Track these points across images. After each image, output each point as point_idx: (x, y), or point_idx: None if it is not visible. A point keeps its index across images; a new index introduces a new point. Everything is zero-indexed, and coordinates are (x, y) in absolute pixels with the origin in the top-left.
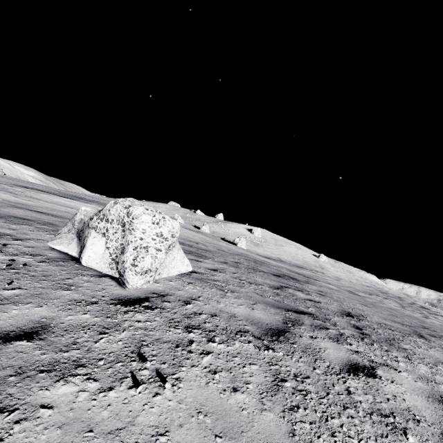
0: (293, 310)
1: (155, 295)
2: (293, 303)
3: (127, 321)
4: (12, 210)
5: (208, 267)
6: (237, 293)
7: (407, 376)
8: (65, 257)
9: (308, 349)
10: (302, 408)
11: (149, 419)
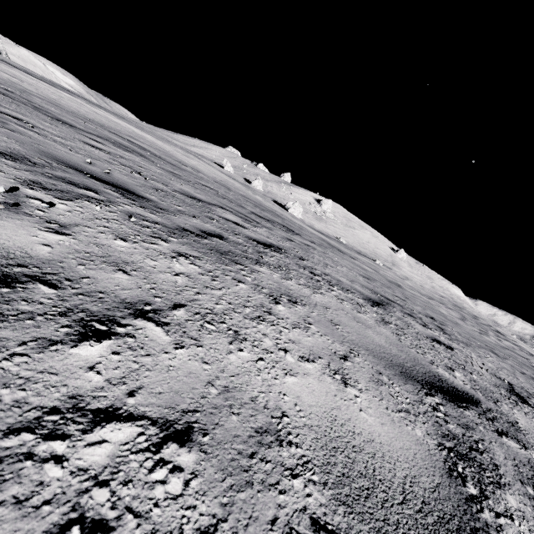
0: (102, 179)
1: None
2: (154, 194)
3: None
4: None
5: (91, 144)
6: (19, 134)
7: (51, 238)
8: None
9: None
10: None
11: None
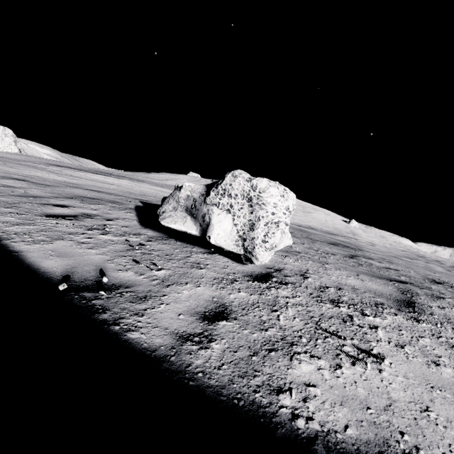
0: (393, 280)
1: (271, 270)
2: (383, 272)
3: (279, 298)
4: (73, 190)
5: None
6: (331, 264)
7: None
8: (162, 235)
9: (449, 319)
10: None
11: (400, 395)
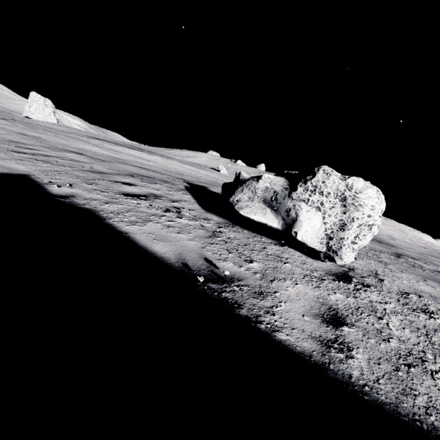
0: None
1: (345, 268)
2: None
3: (373, 302)
4: (125, 167)
5: None
6: (390, 265)
7: None
8: (227, 222)
9: None
10: None
11: None
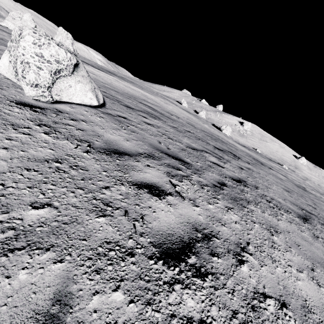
0: (172, 156)
1: (55, 110)
2: (186, 156)
3: (2, 108)
4: None
5: (146, 121)
6: (136, 134)
7: (197, 210)
8: None
9: (126, 166)
10: (38, 173)
11: None
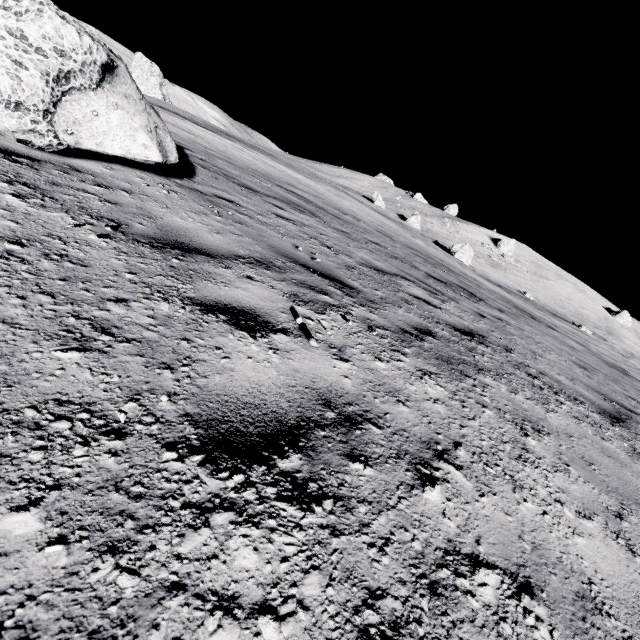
0: (317, 271)
1: (66, 166)
2: (353, 277)
3: None
4: None
5: (279, 213)
6: (246, 227)
7: (343, 368)
8: None
9: (193, 271)
10: None
11: None
